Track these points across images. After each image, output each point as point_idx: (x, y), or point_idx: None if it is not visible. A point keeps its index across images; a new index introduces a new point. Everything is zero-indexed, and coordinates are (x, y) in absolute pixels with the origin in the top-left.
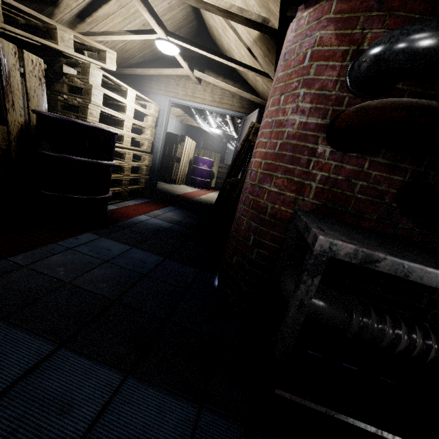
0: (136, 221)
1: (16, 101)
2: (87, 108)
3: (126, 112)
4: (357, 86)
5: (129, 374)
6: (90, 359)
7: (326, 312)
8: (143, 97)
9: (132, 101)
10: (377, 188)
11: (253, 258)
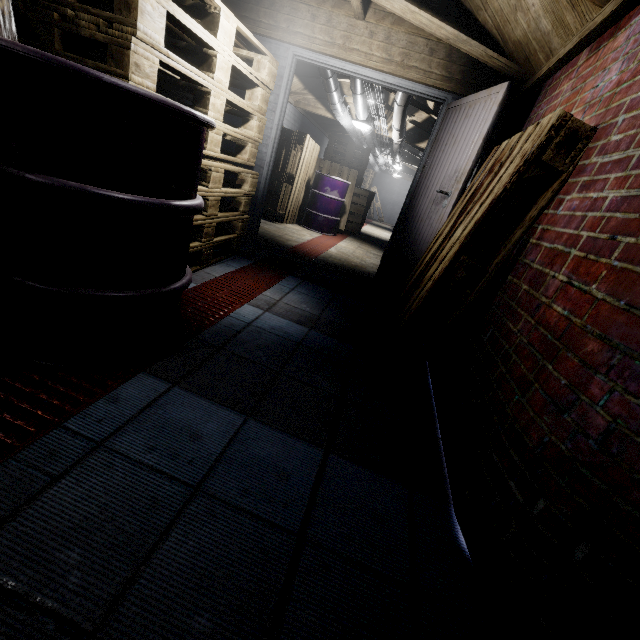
0: (238, 323)
1: None
2: (127, 50)
3: (215, 72)
4: None
5: None
6: None
7: None
8: (249, 36)
9: (227, 45)
10: None
11: None
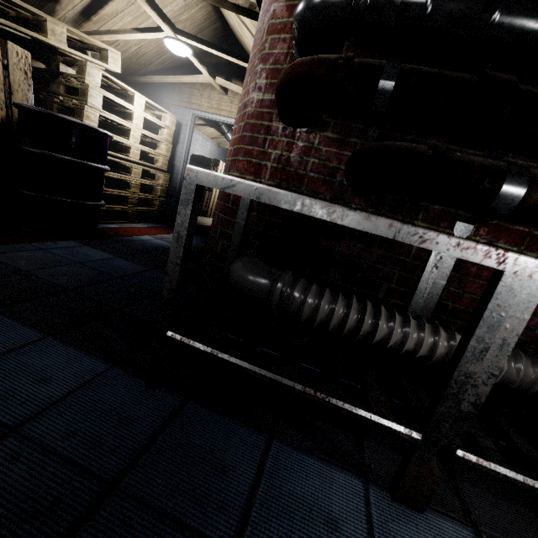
0: (136, 239)
1: None
2: (83, 110)
3: (133, 120)
4: (300, 56)
5: (52, 336)
6: (16, 321)
7: (253, 282)
8: (155, 105)
9: (140, 109)
10: (328, 166)
11: (218, 251)
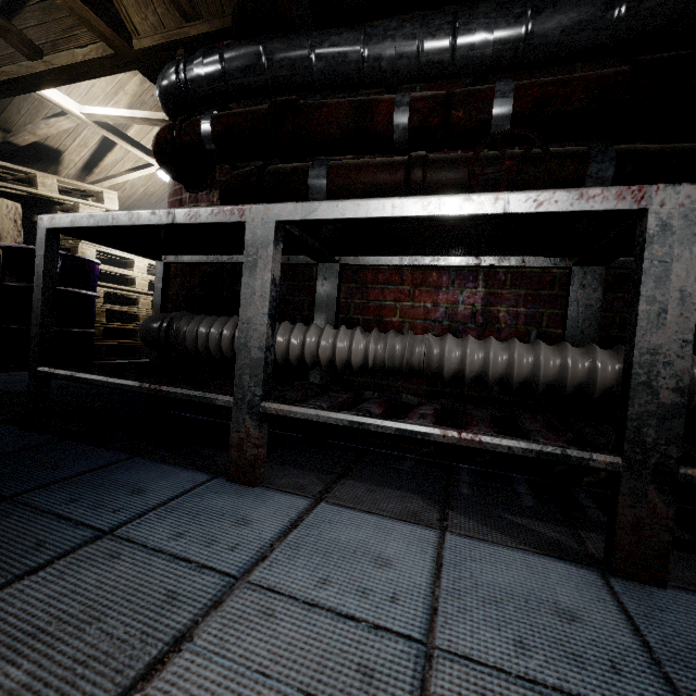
0: None
1: None
2: (78, 248)
3: None
4: None
5: None
6: None
7: (147, 326)
8: None
9: None
10: None
11: None
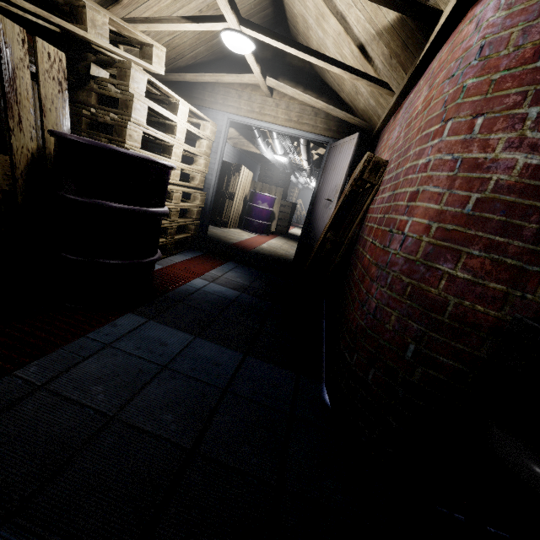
0: (191, 288)
1: (24, 116)
2: (125, 128)
3: (176, 134)
4: None
5: None
6: None
7: None
8: (197, 112)
9: (183, 119)
10: None
11: (414, 381)
